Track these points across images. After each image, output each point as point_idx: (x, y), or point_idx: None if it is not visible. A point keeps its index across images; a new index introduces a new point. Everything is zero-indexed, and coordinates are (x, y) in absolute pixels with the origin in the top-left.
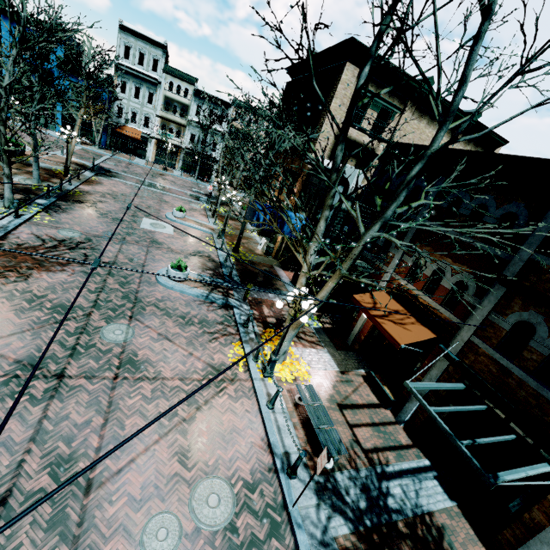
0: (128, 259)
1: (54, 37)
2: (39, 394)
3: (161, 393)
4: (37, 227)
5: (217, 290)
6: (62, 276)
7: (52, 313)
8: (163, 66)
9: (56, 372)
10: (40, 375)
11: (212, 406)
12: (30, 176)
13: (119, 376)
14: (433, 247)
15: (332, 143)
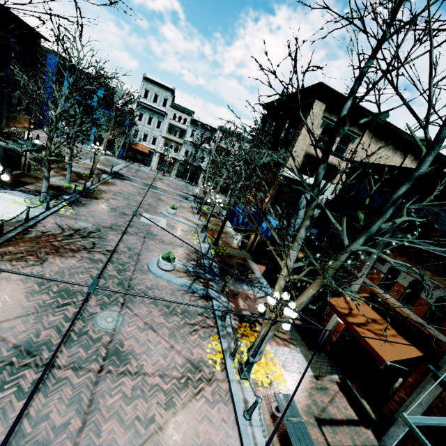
0: (127, 248)
1: (97, 82)
2: (27, 385)
3: (141, 391)
4: (60, 218)
5: (199, 280)
6: (71, 261)
7: (57, 297)
8: (170, 103)
9: (47, 361)
10: (33, 363)
11: (189, 412)
12: (64, 178)
13: (104, 369)
14: (408, 258)
15: (301, 160)
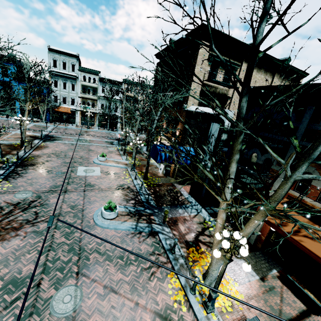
0: (70, 207)
1: None
2: None
3: None
4: None
5: (142, 218)
6: (15, 242)
7: (3, 294)
8: (78, 67)
9: None
10: None
11: None
12: None
13: None
14: (318, 164)
15: (198, 95)
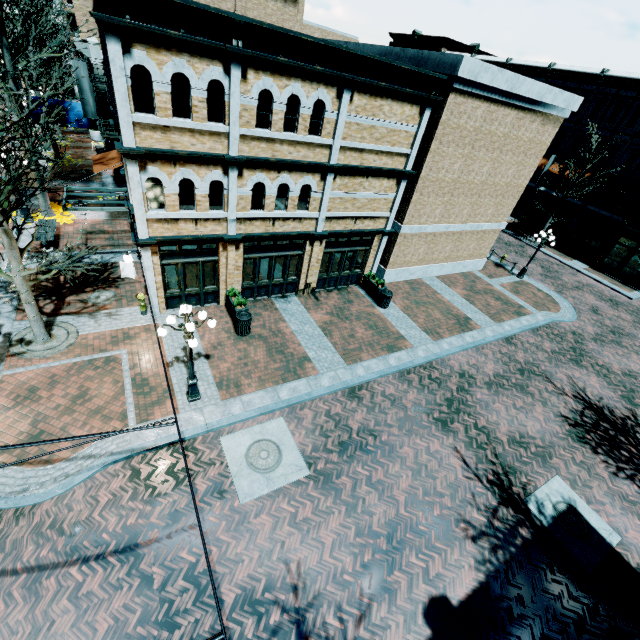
0: None
1: None
2: None
3: None
4: None
5: None
6: None
7: None
8: None
9: None
10: None
11: None
12: None
13: None
14: None
15: None
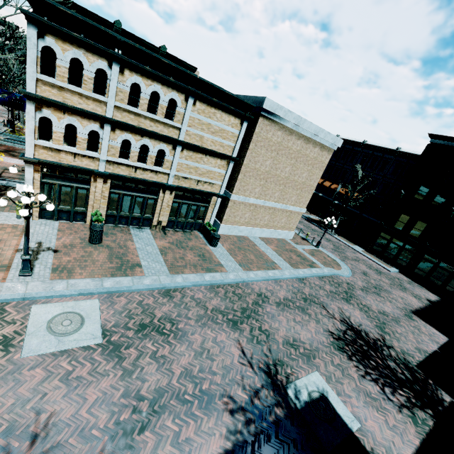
0: None
1: None
2: None
3: None
4: None
5: None
6: None
7: None
8: None
9: None
10: None
11: None
12: None
13: None
14: None
15: None
